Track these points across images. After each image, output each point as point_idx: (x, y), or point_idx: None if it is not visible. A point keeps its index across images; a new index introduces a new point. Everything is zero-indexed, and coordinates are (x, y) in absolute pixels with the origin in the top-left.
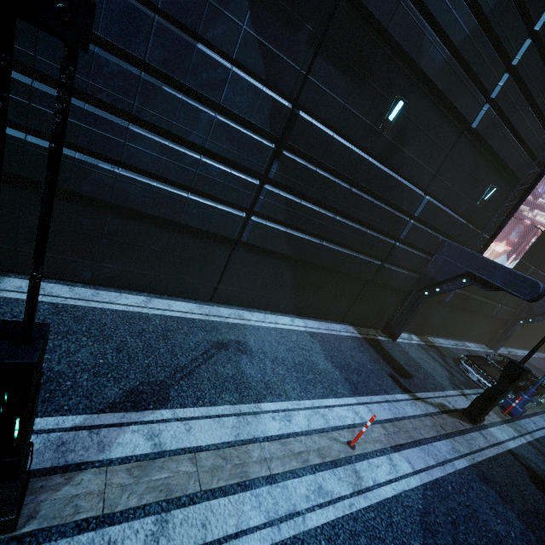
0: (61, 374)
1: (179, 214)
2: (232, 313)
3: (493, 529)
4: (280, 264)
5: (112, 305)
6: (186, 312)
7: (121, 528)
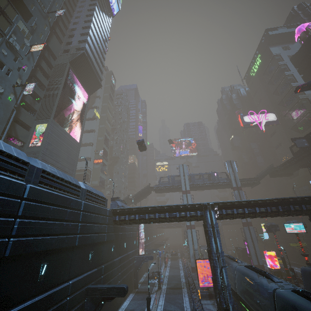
0: None
1: None
2: (121, 309)
3: (172, 297)
4: None
5: None
6: None
7: None
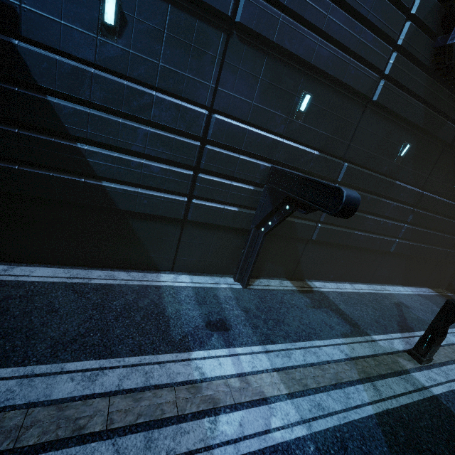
0: (375, 319)
1: (372, 245)
2: (381, 288)
3: None
4: (401, 259)
5: (347, 289)
6: (368, 289)
7: (449, 366)
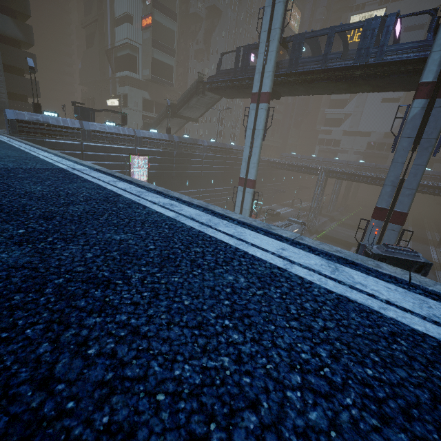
0: None
1: None
2: None
3: None
4: None
5: None
6: None
7: None
